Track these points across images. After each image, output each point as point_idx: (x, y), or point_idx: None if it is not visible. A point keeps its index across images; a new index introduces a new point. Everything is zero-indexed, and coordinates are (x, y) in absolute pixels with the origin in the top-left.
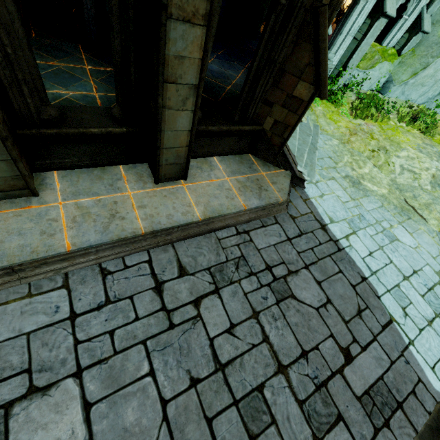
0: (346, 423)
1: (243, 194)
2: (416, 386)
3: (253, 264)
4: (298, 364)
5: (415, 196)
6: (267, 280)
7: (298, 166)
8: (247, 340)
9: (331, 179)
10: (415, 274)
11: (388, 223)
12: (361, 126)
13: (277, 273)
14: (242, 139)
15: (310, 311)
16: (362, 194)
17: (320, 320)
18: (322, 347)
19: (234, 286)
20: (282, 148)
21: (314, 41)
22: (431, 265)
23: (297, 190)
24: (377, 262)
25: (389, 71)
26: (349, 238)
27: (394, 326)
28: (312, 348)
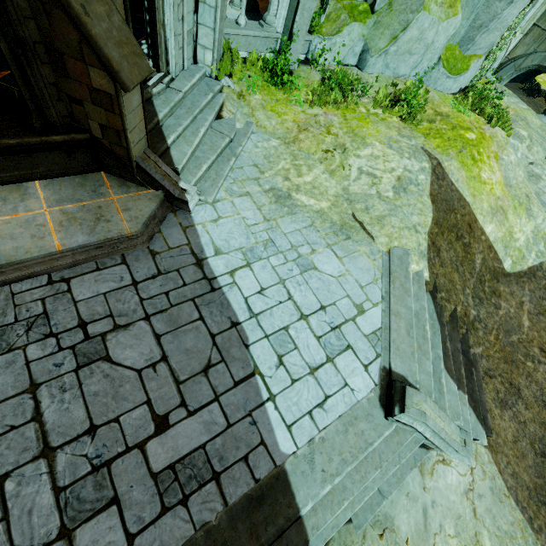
0: (120, 507)
1: (63, 230)
2: (254, 451)
3: (58, 322)
4: (77, 443)
5: (367, 208)
6: (73, 341)
7: (180, 182)
8: (5, 422)
9: (244, 195)
10: (321, 311)
11: (310, 247)
12: (318, 118)
13: (94, 331)
14: (73, 153)
15: (127, 374)
16: (285, 212)
17: (138, 385)
18: (127, 418)
19: (12, 354)
20: (131, 161)
21: (63, 6)
22: (353, 296)
23: (178, 215)
24: (267, 301)
25: (362, 36)
26: (236, 274)
27: (254, 381)
28: (108, 421)
